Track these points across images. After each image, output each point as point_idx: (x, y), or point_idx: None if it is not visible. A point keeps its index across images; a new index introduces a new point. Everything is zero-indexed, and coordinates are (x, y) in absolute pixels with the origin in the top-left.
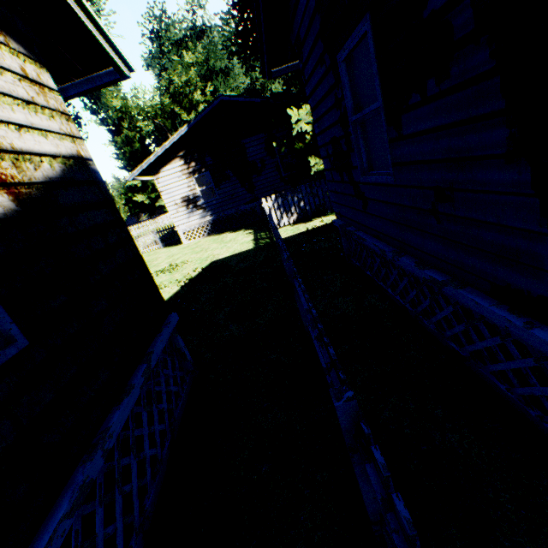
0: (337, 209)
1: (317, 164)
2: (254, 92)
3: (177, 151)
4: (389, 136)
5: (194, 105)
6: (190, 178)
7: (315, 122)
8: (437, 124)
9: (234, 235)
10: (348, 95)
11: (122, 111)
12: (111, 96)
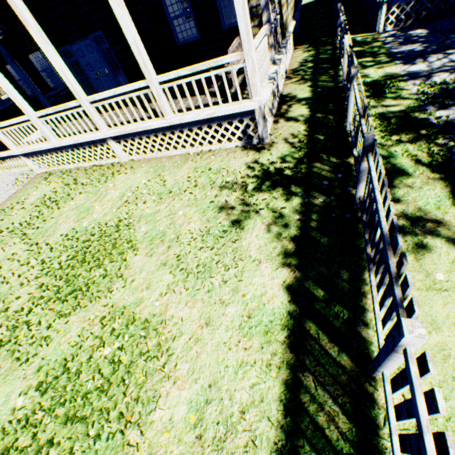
0: None
1: None
2: None
3: None
4: None
5: None
6: None
7: None
8: None
9: None
10: None
11: None
12: None
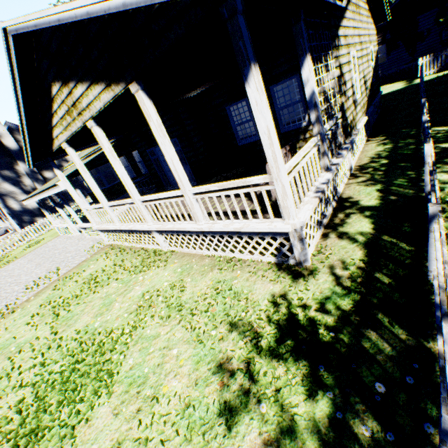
0: None
1: None
2: None
3: None
4: None
5: None
6: None
7: None
8: None
9: (391, 85)
10: None
11: None
12: None
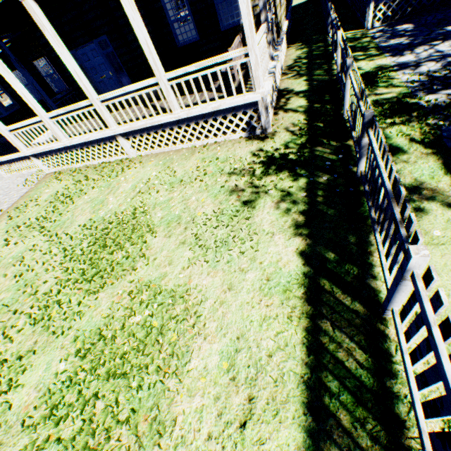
0: None
1: None
2: None
3: None
4: None
5: None
6: None
7: None
8: None
9: None
10: None
11: None
12: None
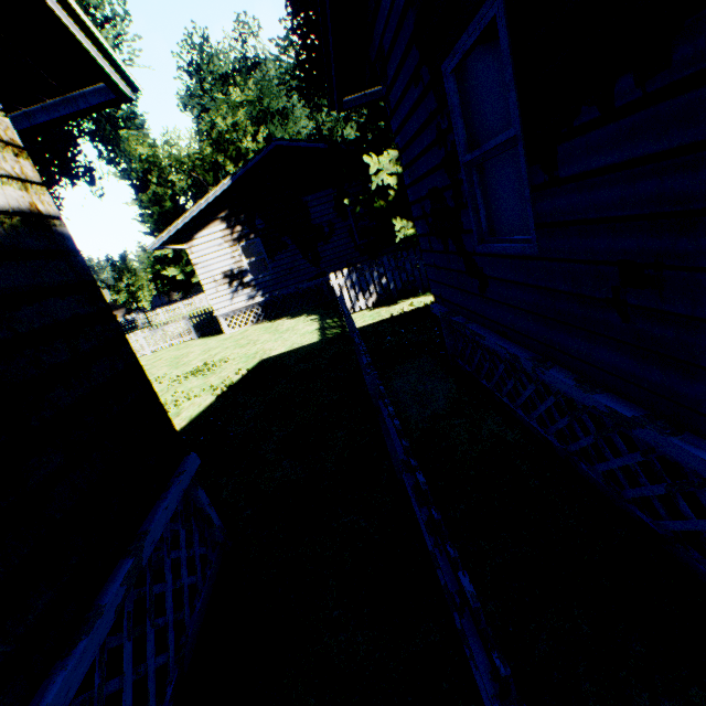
0: (437, 290)
1: (404, 229)
2: (320, 138)
3: (217, 212)
4: (531, 181)
5: (243, 155)
6: (234, 247)
7: (405, 168)
8: (633, 154)
9: (292, 321)
10: (458, 123)
11: (150, 162)
12: (136, 142)
